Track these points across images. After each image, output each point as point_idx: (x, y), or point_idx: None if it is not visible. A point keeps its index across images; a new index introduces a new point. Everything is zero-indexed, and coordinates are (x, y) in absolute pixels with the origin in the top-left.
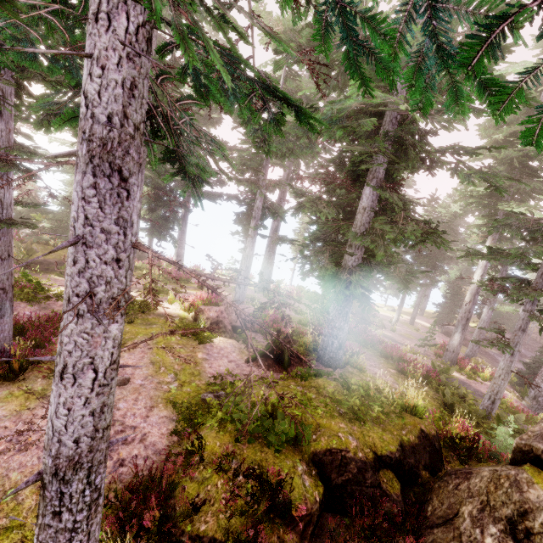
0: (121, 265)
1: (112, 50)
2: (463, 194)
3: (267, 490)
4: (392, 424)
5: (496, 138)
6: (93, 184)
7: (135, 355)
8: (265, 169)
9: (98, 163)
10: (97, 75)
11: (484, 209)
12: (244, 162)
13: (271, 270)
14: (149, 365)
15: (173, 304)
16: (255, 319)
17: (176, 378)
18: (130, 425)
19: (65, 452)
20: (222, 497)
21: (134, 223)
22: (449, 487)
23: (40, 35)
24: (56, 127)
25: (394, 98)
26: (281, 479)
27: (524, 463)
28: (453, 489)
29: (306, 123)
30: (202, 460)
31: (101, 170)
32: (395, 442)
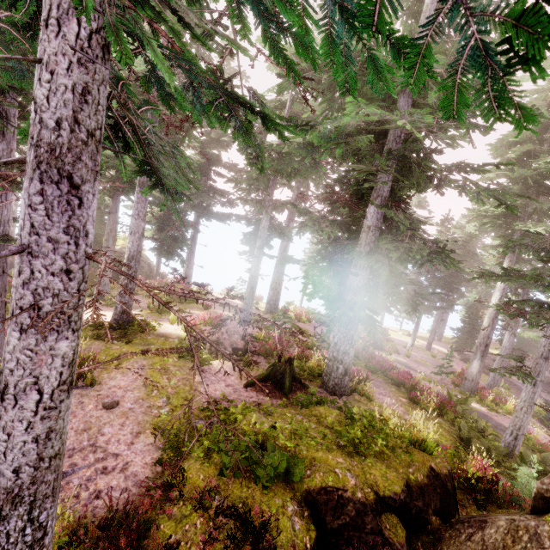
0: (72, 277)
1: (61, 55)
2: (476, 214)
3: (250, 533)
4: (397, 460)
5: (509, 157)
6: (40, 191)
7: (128, 377)
8: (271, 189)
9: (46, 169)
10: (46, 80)
11: (499, 229)
12: (252, 183)
13: (279, 291)
14: (142, 387)
15: (175, 324)
16: (258, 341)
17: (167, 402)
18: (112, 452)
19: (3, 483)
20: (200, 539)
21: (90, 233)
22: (461, 537)
23: (2, 46)
24: (22, 138)
25: (393, 116)
26: (265, 521)
27: (547, 513)
28: (466, 540)
29: (275, 130)
30: (182, 495)
31: (48, 177)
32: (400, 481)
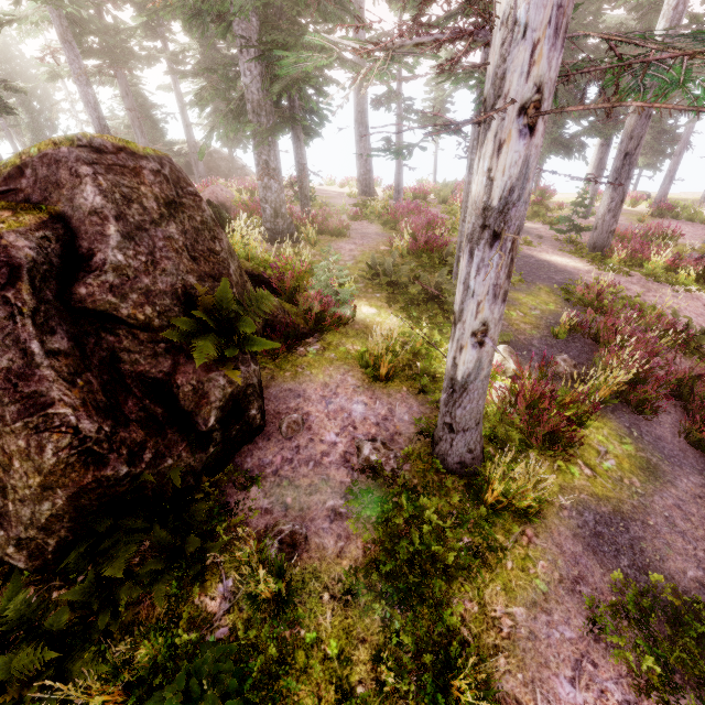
0: None
1: None
2: None
3: None
4: None
5: None
6: None
7: None
8: None
9: None
10: None
11: None
12: None
13: (367, 158)
14: None
15: None
16: (236, 205)
17: None
18: None
19: None
20: None
21: None
22: None
23: None
24: None
25: None
26: None
27: None
28: None
29: None
30: None
31: None
32: None
